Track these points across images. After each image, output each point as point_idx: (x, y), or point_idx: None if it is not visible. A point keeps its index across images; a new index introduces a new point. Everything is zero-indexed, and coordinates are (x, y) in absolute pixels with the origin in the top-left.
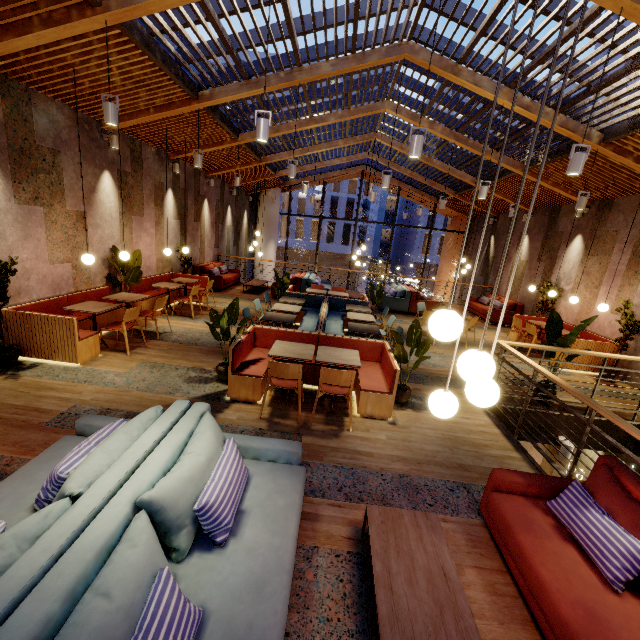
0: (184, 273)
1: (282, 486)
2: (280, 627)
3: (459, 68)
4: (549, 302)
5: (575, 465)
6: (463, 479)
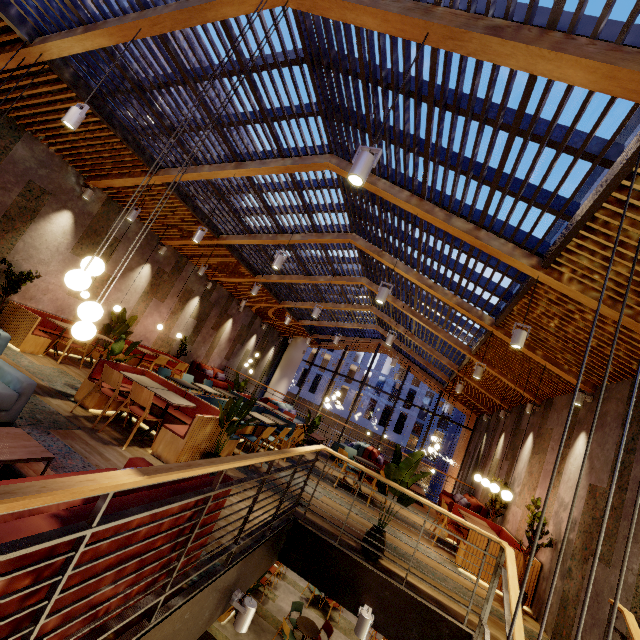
0: (176, 357)
1: None
2: None
3: (383, 253)
4: (497, 502)
5: (244, 524)
6: None
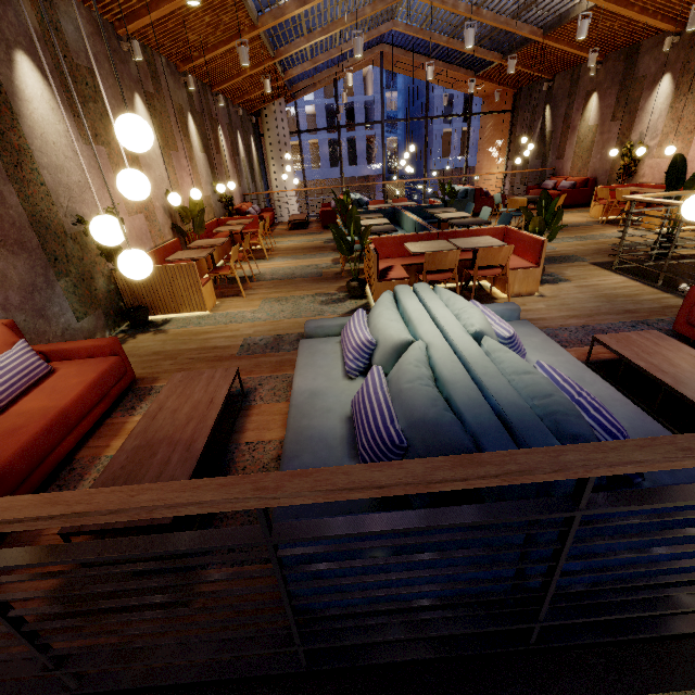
0: (228, 217)
1: (525, 332)
2: (619, 393)
3: None
4: (632, 165)
5: None
6: (636, 318)
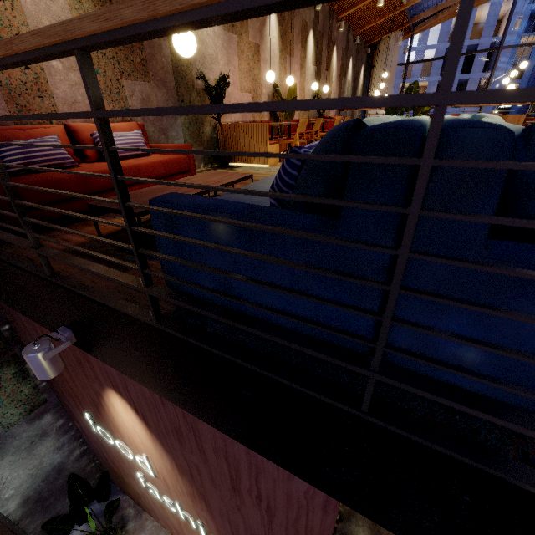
0: None
1: None
2: None
3: None
4: None
5: None
6: None
